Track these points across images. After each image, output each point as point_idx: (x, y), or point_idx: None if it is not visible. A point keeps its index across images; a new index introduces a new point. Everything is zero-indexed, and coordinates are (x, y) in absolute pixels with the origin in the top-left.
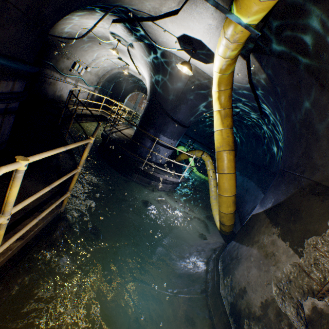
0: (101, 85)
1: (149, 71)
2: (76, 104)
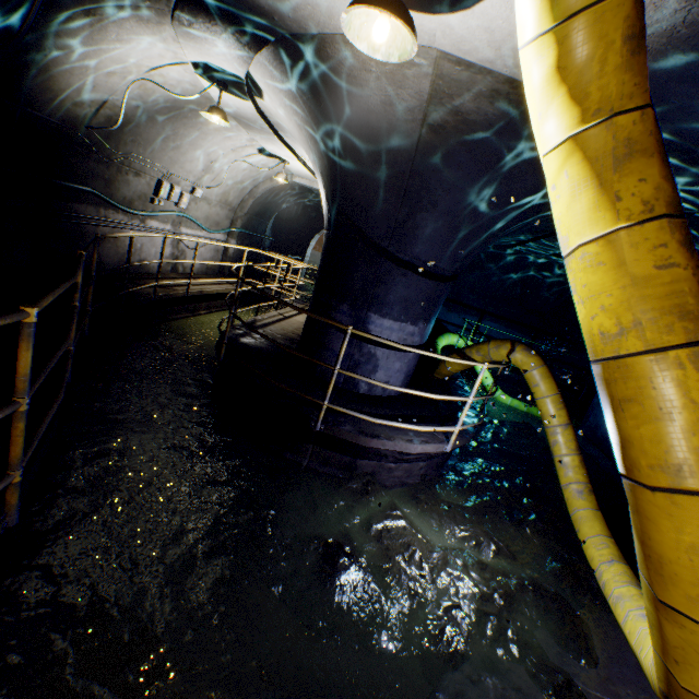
0: (240, 224)
1: (312, 142)
2: (185, 276)
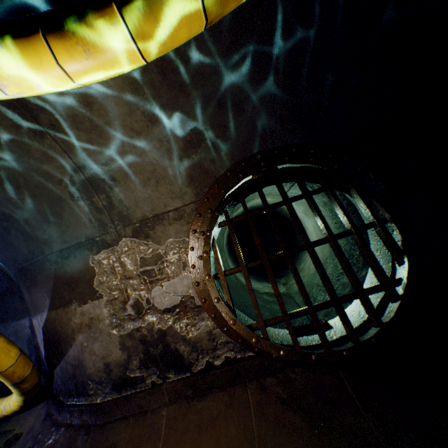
0: None
1: None
2: None
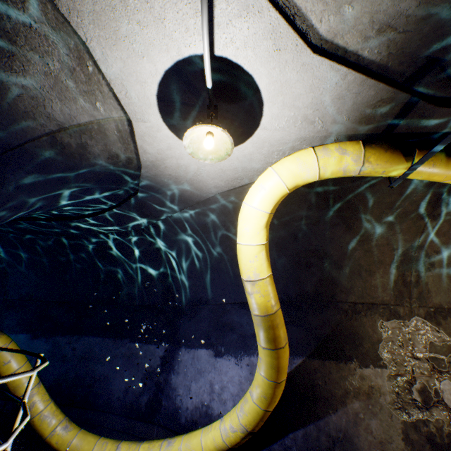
0: None
1: None
2: None
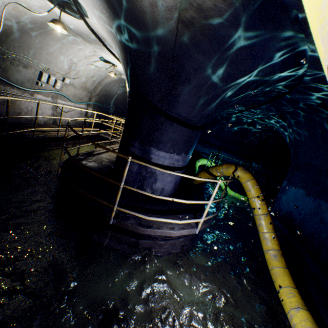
0: (94, 100)
1: (115, 42)
2: (60, 126)
